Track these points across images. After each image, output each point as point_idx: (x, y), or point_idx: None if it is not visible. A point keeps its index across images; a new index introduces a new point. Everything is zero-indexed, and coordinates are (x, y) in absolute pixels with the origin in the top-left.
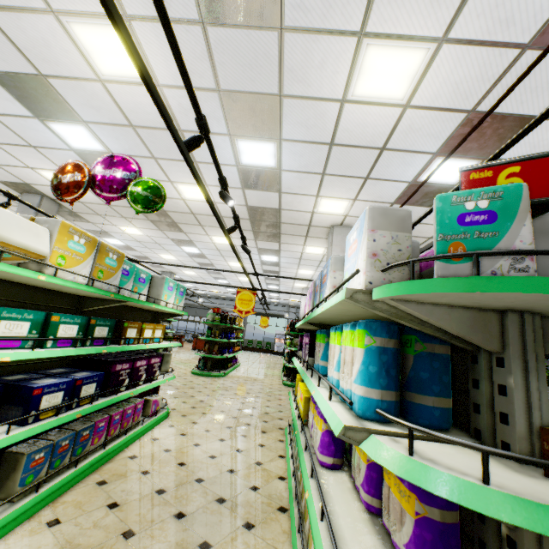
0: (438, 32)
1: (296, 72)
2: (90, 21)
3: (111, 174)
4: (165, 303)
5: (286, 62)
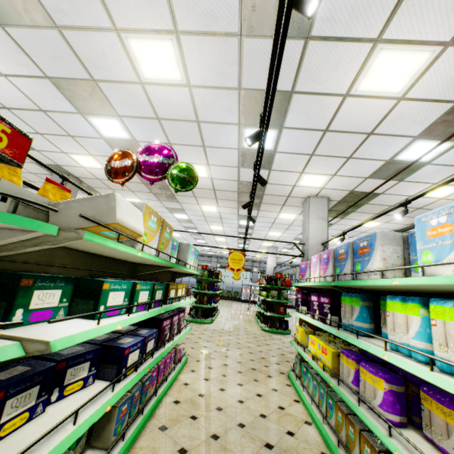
0: (447, 37)
1: (311, 73)
2: (145, 36)
3: (154, 160)
4: (189, 265)
5: (304, 65)
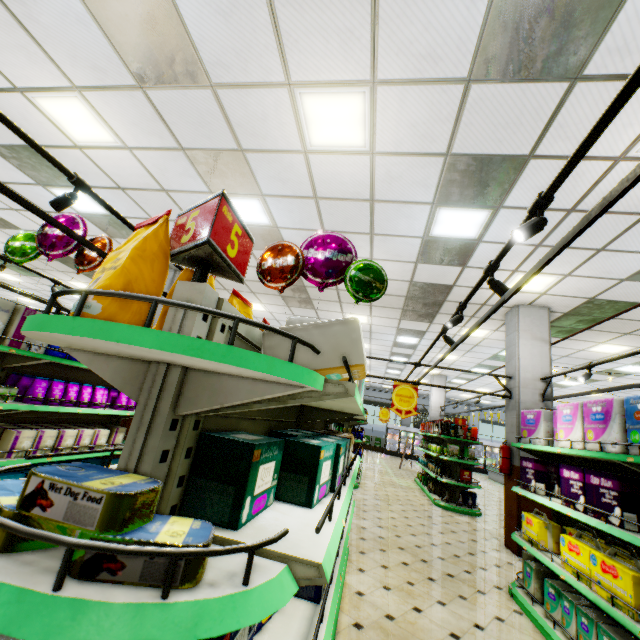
0: None
1: (568, 128)
2: (328, 90)
3: (325, 256)
4: None
5: (559, 117)
